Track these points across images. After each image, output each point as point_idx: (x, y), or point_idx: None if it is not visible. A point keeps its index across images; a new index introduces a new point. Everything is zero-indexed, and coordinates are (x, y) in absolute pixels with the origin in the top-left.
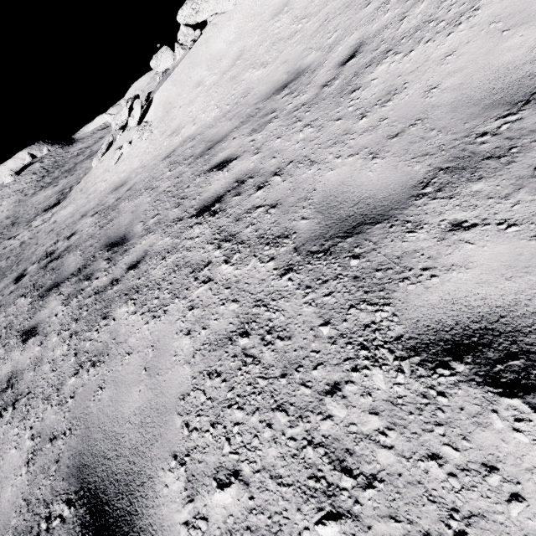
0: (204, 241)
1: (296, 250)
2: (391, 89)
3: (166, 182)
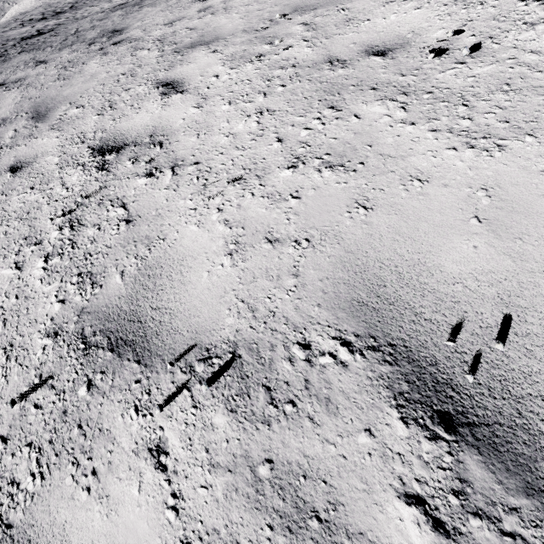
0: None
1: None
2: None
3: None
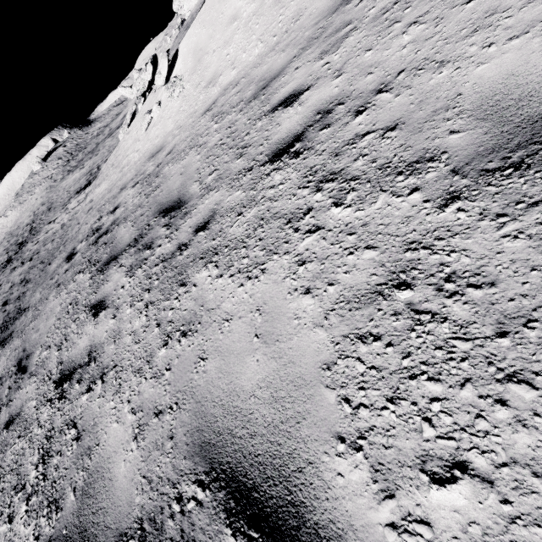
0: (293, 187)
1: (457, 173)
2: None
3: (215, 136)
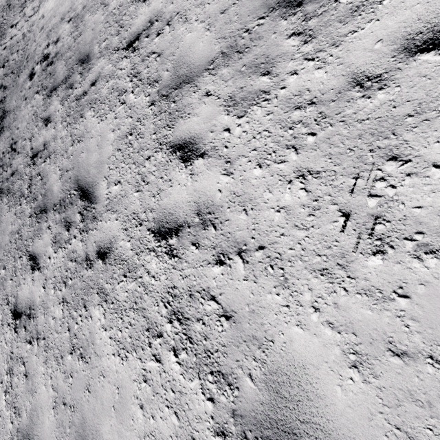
0: (126, 74)
1: (158, 92)
2: None
3: (113, 1)
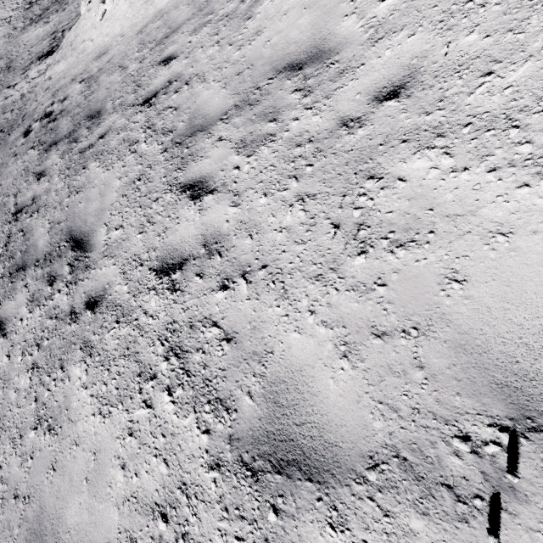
0: (140, 126)
1: (172, 141)
2: (259, 29)
3: (133, 65)
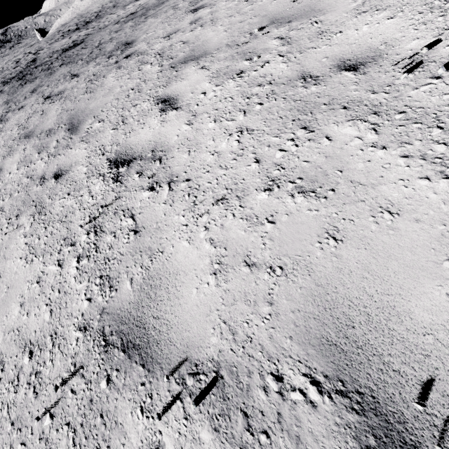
0: None
1: None
2: None
3: None
